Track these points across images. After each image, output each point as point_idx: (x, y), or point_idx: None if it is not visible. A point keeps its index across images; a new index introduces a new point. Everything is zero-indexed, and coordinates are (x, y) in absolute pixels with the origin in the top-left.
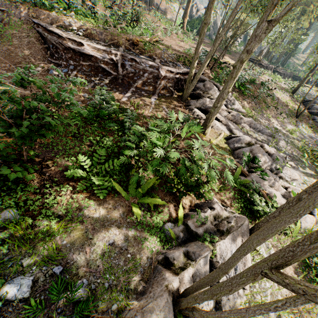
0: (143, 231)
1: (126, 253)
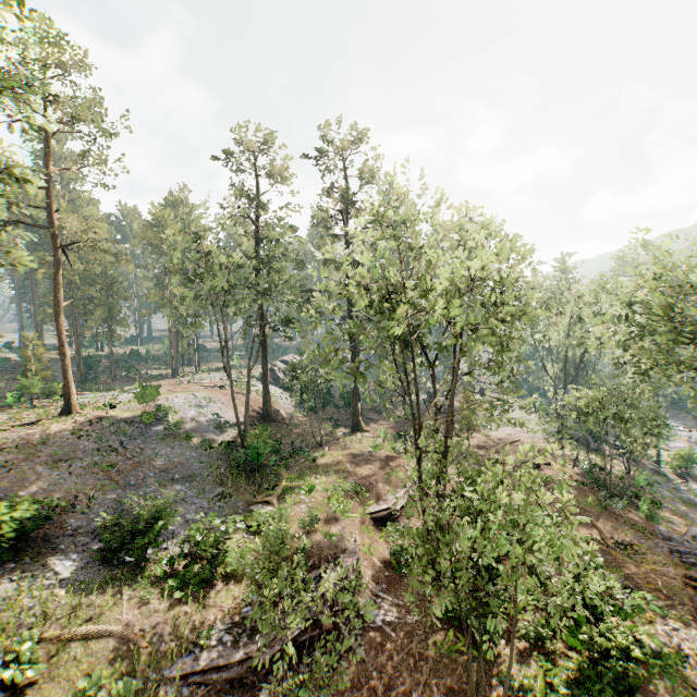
0: None
1: None
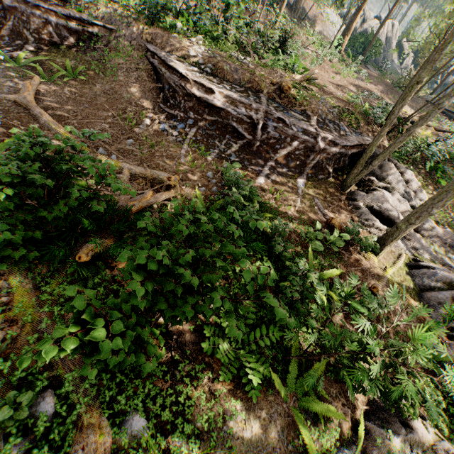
0: None
1: None
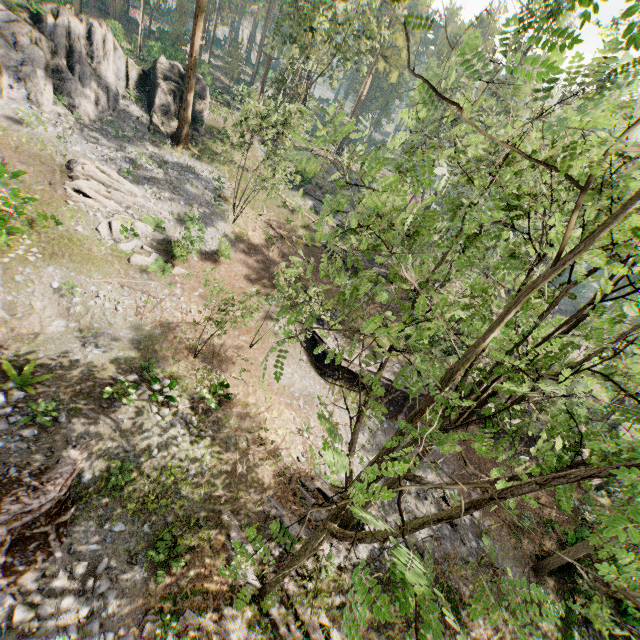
0: None
1: None
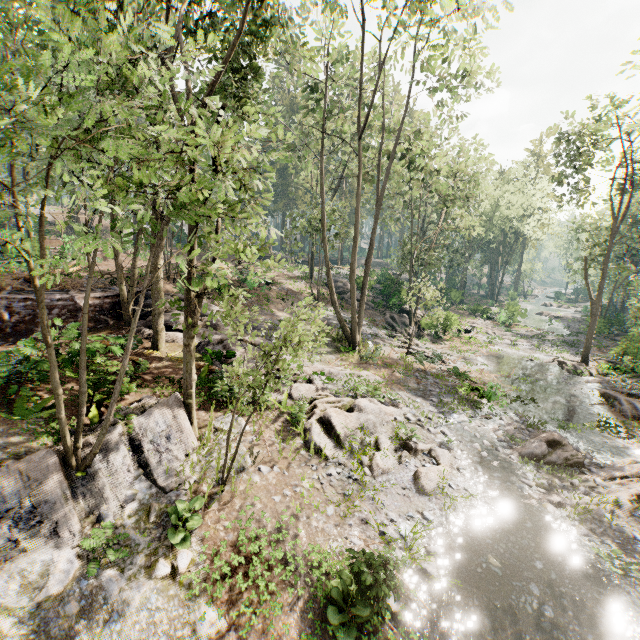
0: (34, 436)
1: (7, 449)
